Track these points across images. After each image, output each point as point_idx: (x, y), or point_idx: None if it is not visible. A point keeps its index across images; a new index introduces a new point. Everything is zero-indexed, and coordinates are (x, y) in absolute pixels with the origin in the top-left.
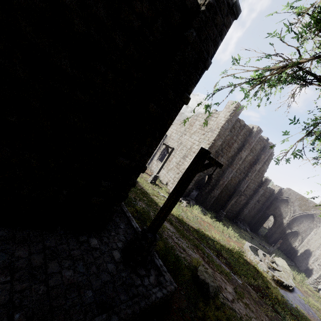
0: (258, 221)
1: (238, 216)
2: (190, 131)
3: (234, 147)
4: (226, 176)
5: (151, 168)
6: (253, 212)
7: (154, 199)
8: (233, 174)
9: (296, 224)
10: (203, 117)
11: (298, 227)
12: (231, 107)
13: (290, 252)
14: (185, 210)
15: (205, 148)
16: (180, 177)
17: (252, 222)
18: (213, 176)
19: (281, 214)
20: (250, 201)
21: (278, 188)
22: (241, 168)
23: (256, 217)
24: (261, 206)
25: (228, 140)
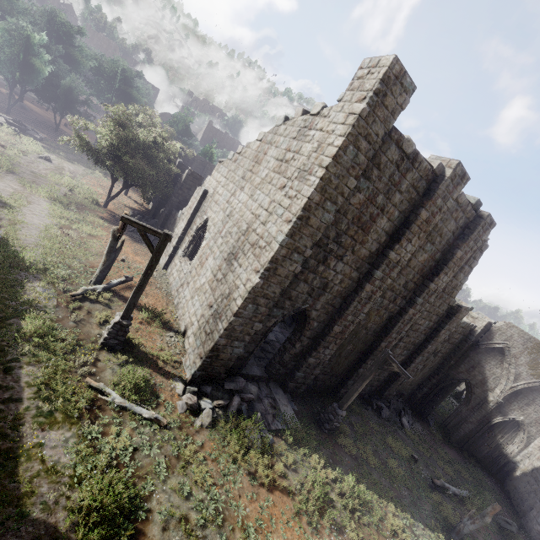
0: (430, 393)
1: (386, 391)
2: (254, 177)
3: (378, 228)
4: (354, 311)
5: (168, 277)
6: (420, 377)
7: (30, 455)
8: (374, 303)
9: (518, 406)
10: (289, 131)
11: (521, 412)
12: (370, 81)
13: (496, 464)
14: (189, 459)
15: (278, 234)
16: (208, 321)
17: (416, 397)
18: (313, 313)
19: (484, 382)
20: (414, 358)
21: (483, 323)
22: (396, 285)
23: (426, 385)
24: (440, 362)
25: (360, 206)
